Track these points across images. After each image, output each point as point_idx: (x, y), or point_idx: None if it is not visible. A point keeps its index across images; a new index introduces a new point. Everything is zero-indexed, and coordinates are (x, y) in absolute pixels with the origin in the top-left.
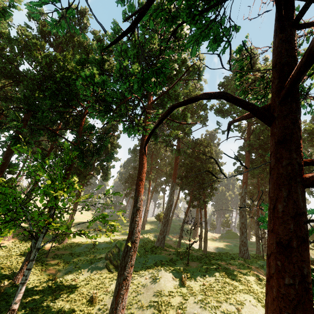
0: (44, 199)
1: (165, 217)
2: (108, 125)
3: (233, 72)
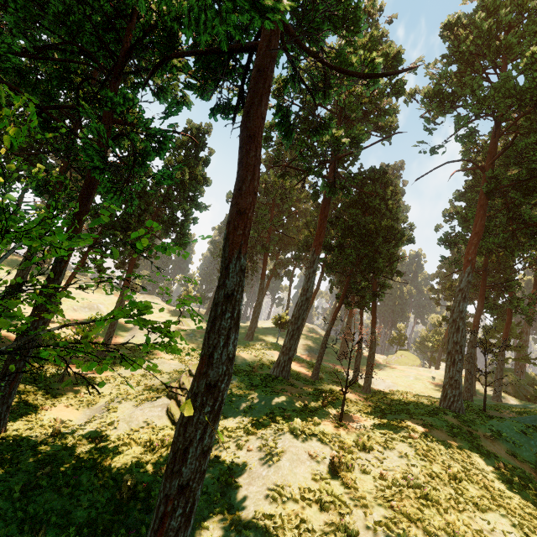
0: None
1: (293, 322)
2: None
3: None
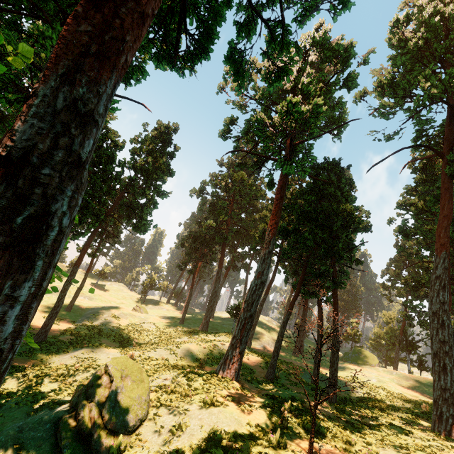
0: None
1: (246, 308)
2: (154, 130)
3: (419, 11)
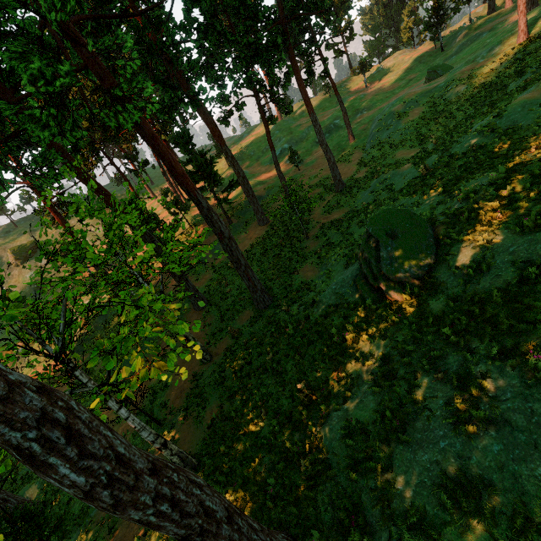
0: None
1: None
2: None
3: None
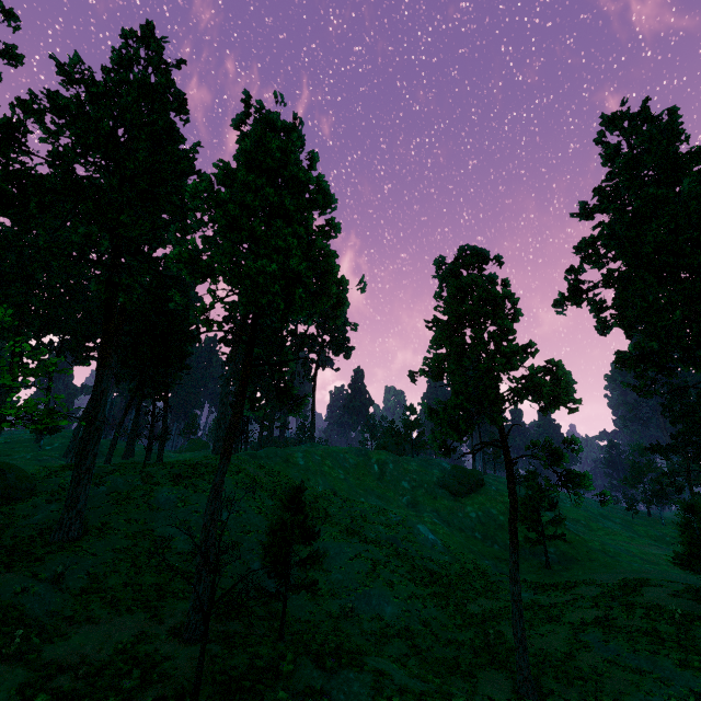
0: None
1: None
2: None
3: None
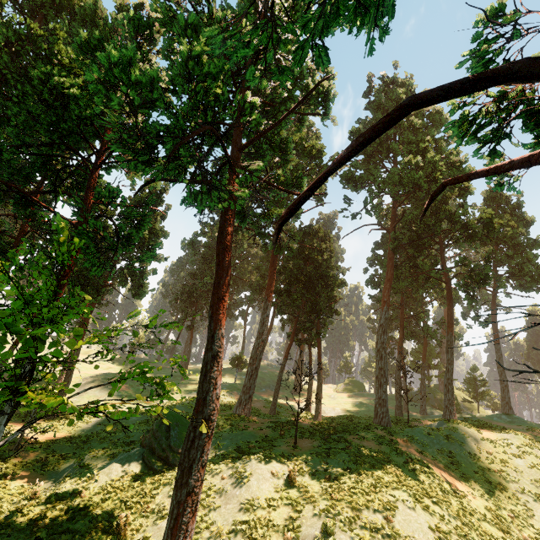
0: (7, 343)
1: (252, 363)
2: (144, 192)
3: (373, 113)
